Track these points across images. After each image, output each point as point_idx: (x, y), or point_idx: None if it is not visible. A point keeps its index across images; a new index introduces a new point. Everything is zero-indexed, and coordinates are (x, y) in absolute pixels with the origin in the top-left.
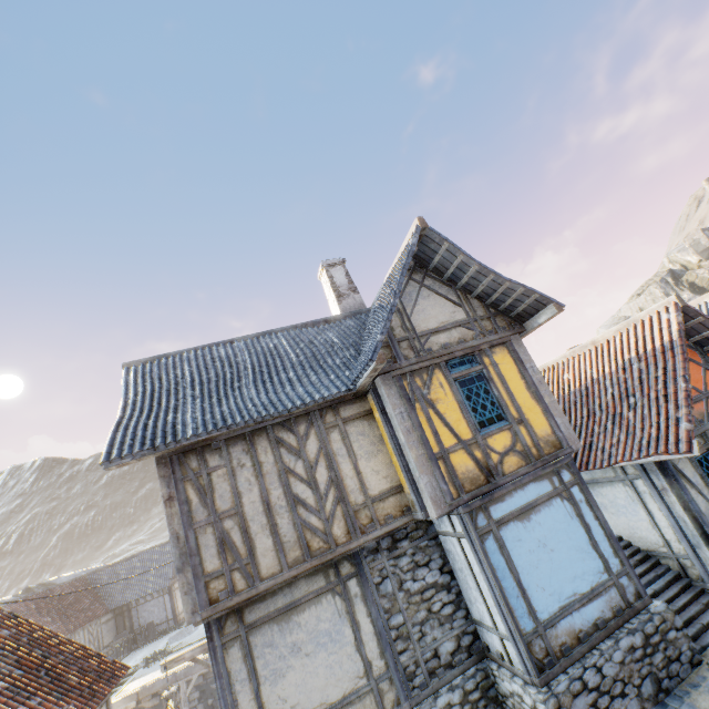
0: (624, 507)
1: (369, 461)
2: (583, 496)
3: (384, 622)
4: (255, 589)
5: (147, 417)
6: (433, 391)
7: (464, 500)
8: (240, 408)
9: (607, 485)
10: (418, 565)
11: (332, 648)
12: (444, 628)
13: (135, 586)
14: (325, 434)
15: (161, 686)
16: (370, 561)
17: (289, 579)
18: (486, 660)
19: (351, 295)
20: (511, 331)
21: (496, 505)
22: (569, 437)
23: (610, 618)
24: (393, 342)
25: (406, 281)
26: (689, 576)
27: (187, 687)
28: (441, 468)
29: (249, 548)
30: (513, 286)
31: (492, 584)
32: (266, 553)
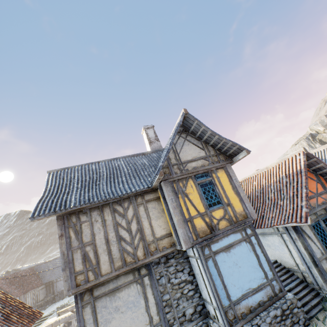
0: (278, 247)
1: (157, 221)
2: (256, 241)
3: (160, 297)
4: (98, 280)
5: (54, 196)
6: (188, 189)
7: (199, 241)
8: (97, 194)
9: (270, 236)
10: (178, 271)
11: (134, 309)
12: (189, 302)
13: (56, 272)
14: (136, 207)
15: (63, 321)
16: (155, 268)
17: (115, 276)
18: (208, 318)
19: (156, 142)
20: (226, 162)
21: (214, 244)
22: (251, 212)
23: (266, 301)
24: (170, 166)
25: (178, 137)
26: (307, 281)
27: (75, 322)
28: (189, 225)
29: (97, 260)
30: (227, 141)
31: (210, 282)
32: (105, 263)
